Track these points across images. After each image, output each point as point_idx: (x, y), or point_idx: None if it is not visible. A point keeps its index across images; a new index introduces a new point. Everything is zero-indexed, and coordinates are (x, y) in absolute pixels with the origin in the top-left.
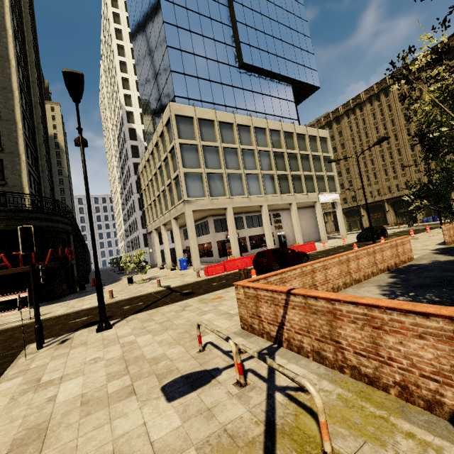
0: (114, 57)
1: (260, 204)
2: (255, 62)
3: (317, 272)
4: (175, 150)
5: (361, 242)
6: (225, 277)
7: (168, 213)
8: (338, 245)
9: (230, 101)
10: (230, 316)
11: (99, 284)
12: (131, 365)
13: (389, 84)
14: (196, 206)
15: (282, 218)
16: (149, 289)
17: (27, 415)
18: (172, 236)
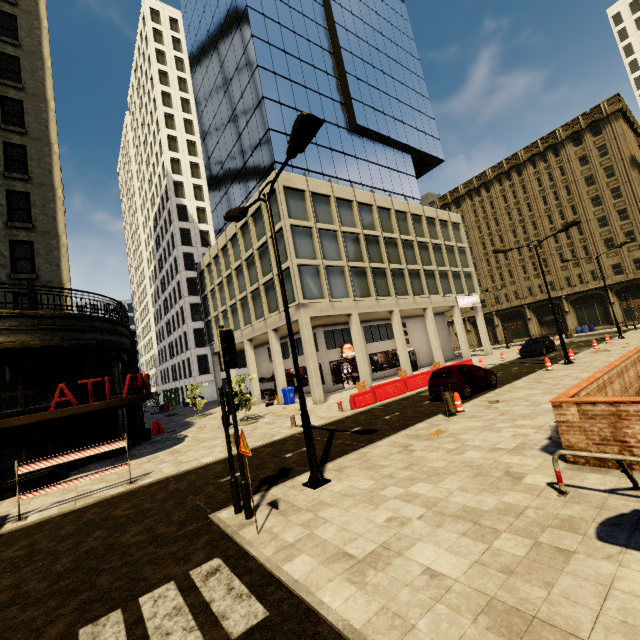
0: (157, 108)
1: (391, 309)
2: (370, 124)
3: (607, 386)
4: (285, 234)
5: (526, 358)
6: (387, 408)
7: (262, 323)
8: (496, 362)
9: (342, 171)
10: (514, 451)
11: (307, 415)
12: (480, 521)
13: (522, 160)
14: (314, 312)
15: (408, 328)
16: (281, 431)
17: (436, 598)
18: (239, 358)
